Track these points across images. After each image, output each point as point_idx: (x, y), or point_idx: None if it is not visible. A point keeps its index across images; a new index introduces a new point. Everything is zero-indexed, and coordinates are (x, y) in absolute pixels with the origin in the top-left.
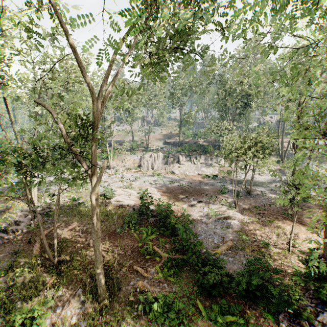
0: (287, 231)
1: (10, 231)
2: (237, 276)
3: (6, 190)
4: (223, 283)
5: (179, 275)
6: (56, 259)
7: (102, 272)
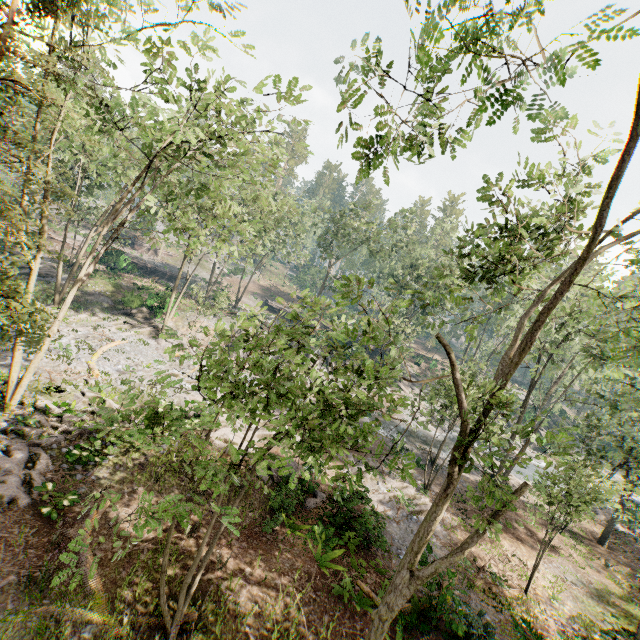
0: (508, 551)
1: None
2: None
3: None
4: None
5: None
6: (183, 614)
7: None
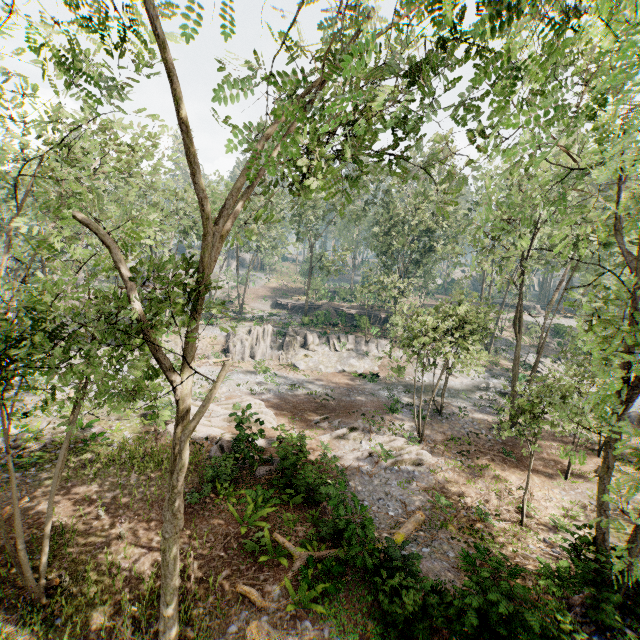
0: (513, 485)
1: None
2: (444, 588)
3: None
4: (429, 610)
5: (333, 597)
6: (44, 582)
7: (176, 611)
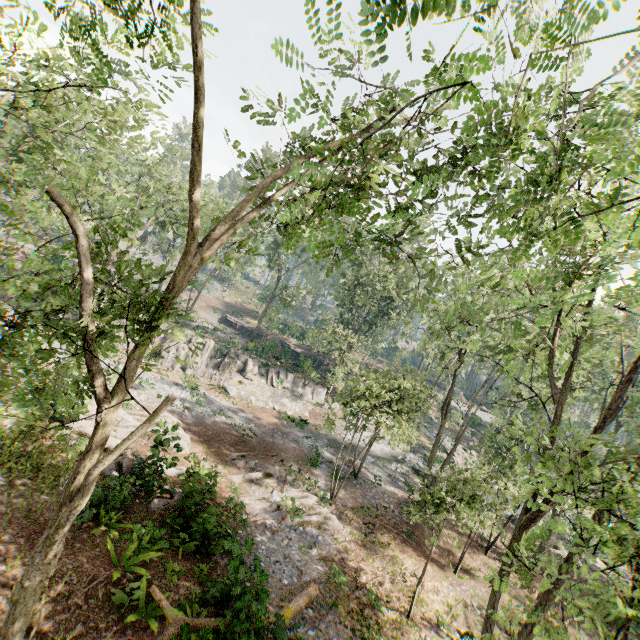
0: (408, 570)
1: None
2: None
3: None
4: None
5: None
6: None
7: None
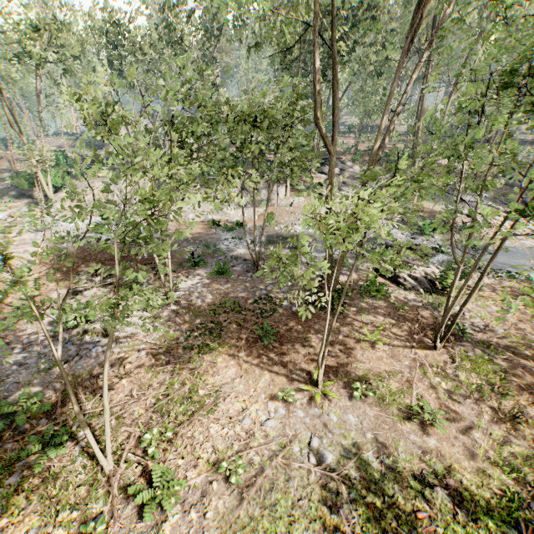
0: (212, 385)
1: None
2: None
3: None
4: None
5: None
6: None
7: None
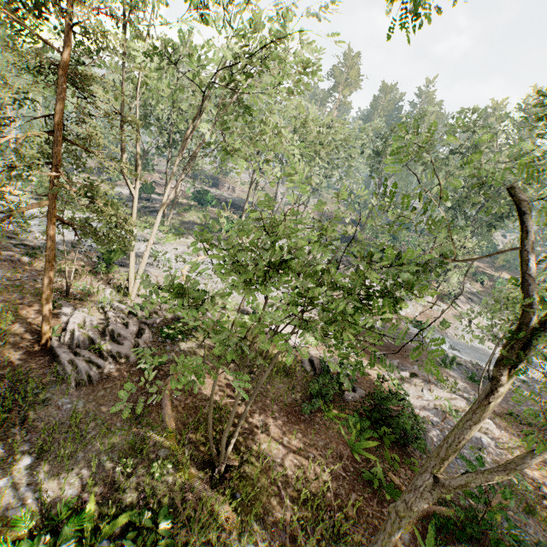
0: None
1: (107, 354)
2: None
3: (70, 250)
4: None
5: None
6: (226, 459)
7: None
